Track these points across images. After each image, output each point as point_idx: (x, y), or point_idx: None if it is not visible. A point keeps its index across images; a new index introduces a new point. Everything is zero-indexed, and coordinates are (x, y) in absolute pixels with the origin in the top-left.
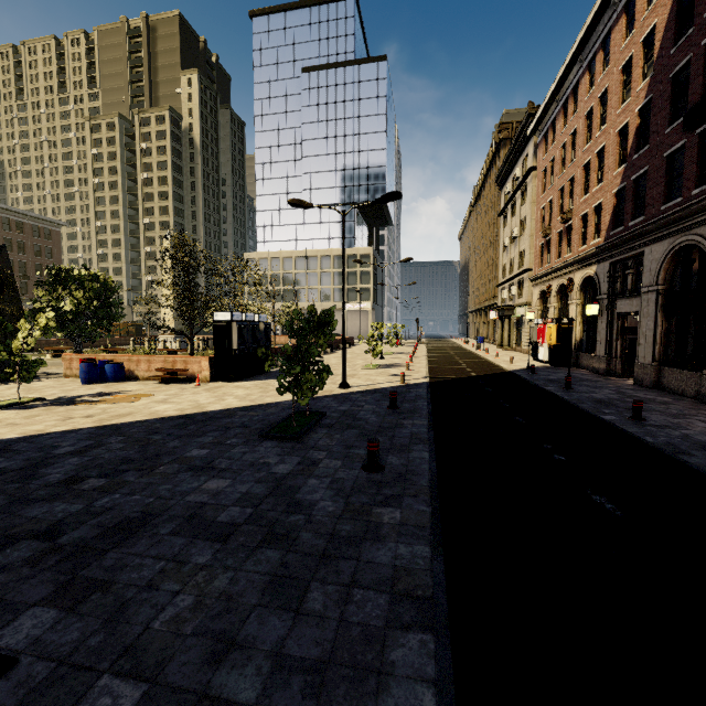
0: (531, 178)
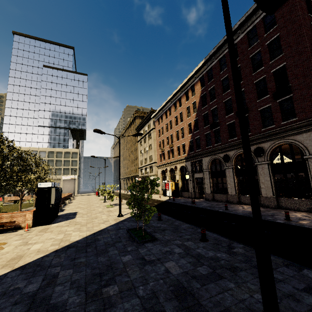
0: (153, 131)
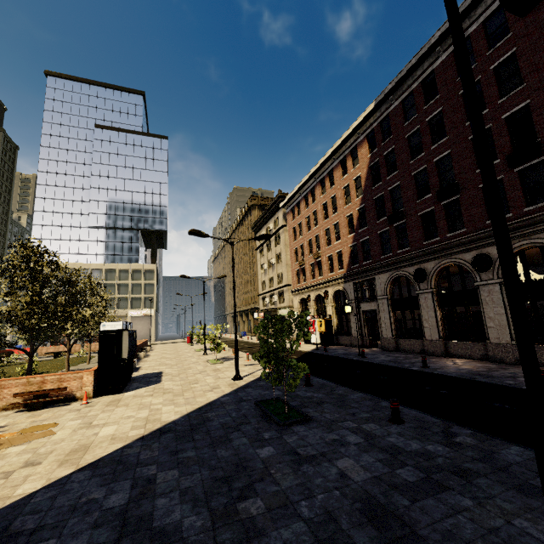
0: (283, 230)
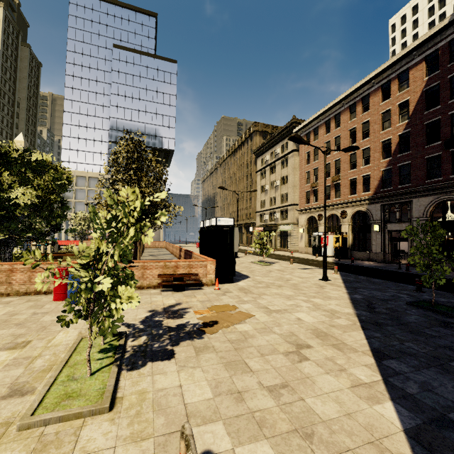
0: (292, 155)
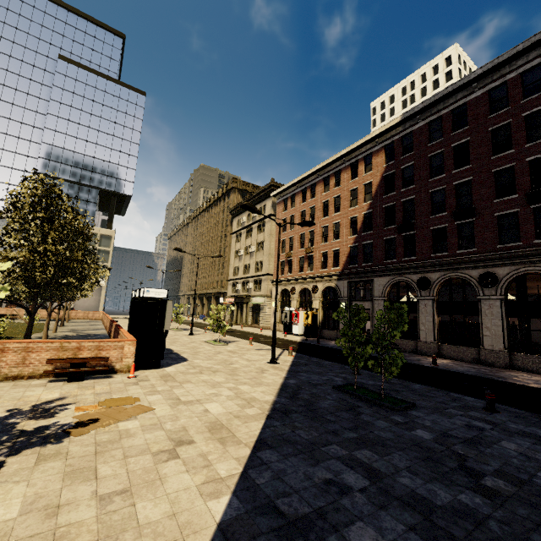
0: (270, 219)
